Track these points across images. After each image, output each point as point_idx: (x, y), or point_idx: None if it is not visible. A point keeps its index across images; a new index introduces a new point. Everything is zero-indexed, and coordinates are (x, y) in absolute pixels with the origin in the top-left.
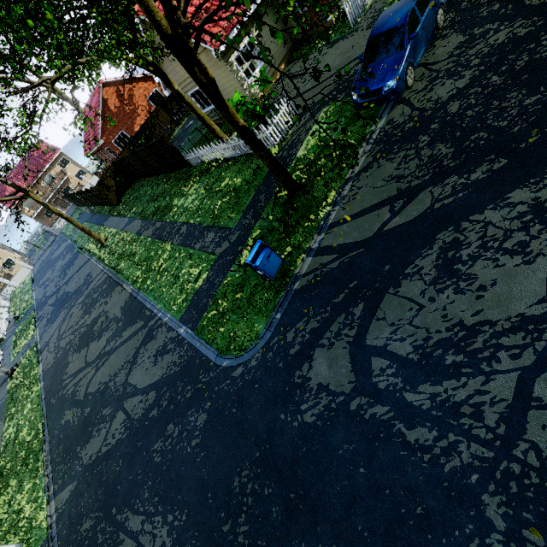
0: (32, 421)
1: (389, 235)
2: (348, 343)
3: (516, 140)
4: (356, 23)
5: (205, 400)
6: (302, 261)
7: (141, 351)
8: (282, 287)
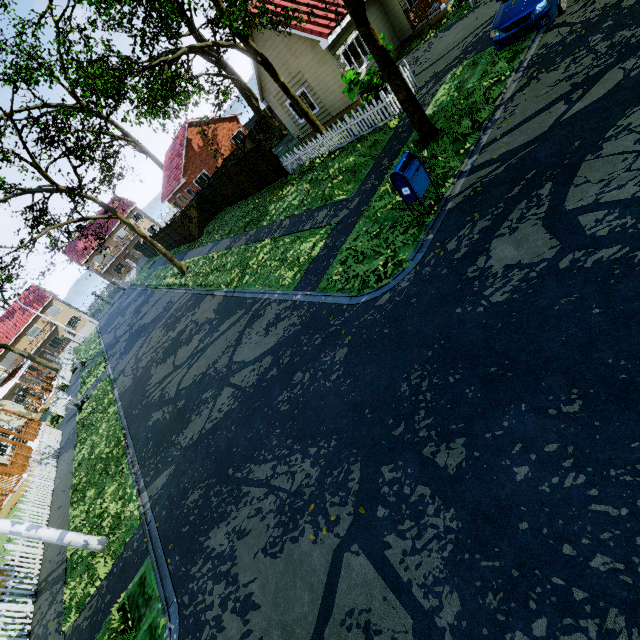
0: (110, 435)
1: (571, 120)
2: (538, 219)
3: None
4: (476, 3)
5: (342, 337)
6: (453, 185)
7: (246, 332)
8: (429, 214)
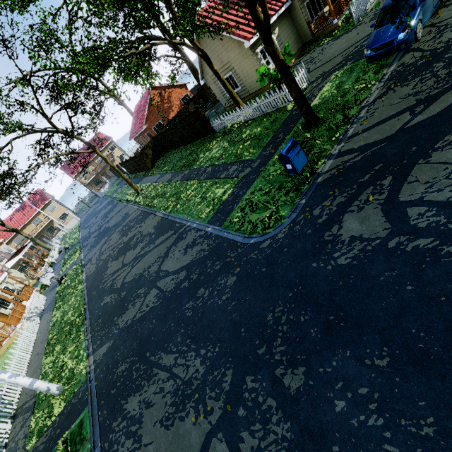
0: (75, 307)
1: (412, 128)
2: (379, 204)
3: None
4: (359, 21)
5: (234, 267)
6: (324, 164)
7: (172, 248)
8: (305, 183)
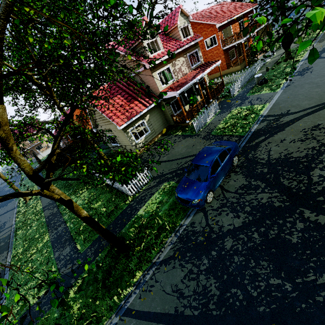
0: None
1: None
2: None
3: (260, 324)
4: (199, 131)
5: None
6: None
7: None
8: None
